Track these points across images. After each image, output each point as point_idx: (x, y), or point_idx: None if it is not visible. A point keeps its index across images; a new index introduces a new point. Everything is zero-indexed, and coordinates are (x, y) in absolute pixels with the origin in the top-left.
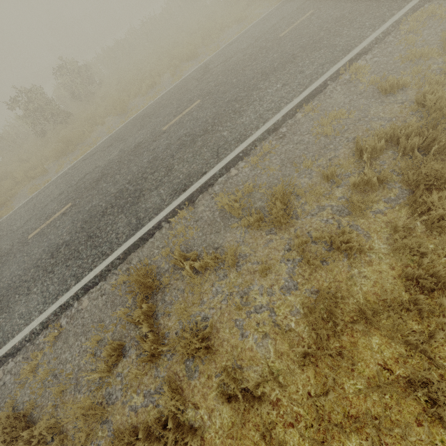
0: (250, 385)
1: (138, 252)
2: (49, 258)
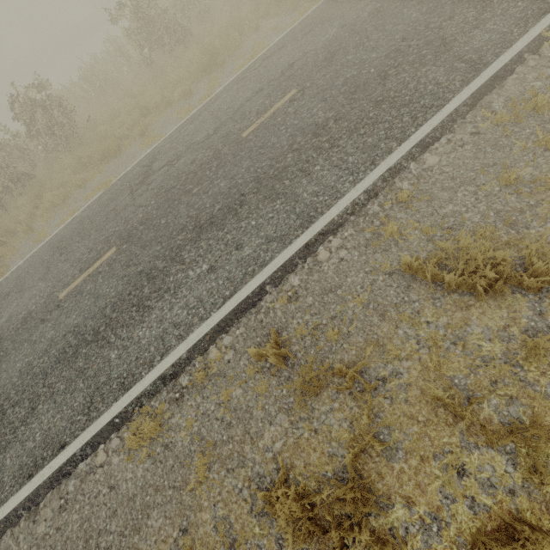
0: None
1: (497, 93)
2: (314, 138)
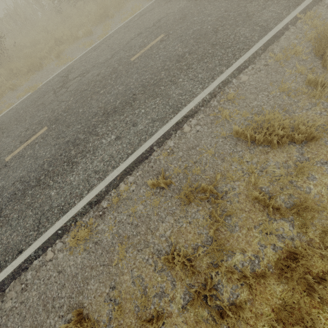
0: None
1: (276, 45)
2: (177, 63)
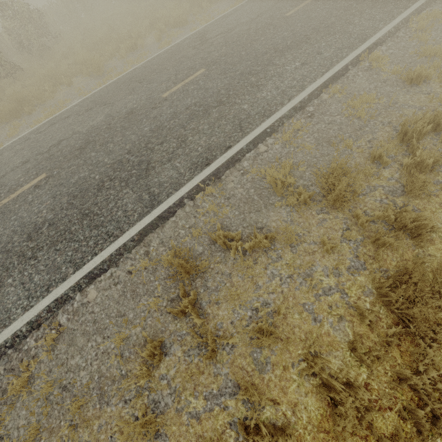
0: (344, 372)
1: (157, 233)
2: (26, 241)
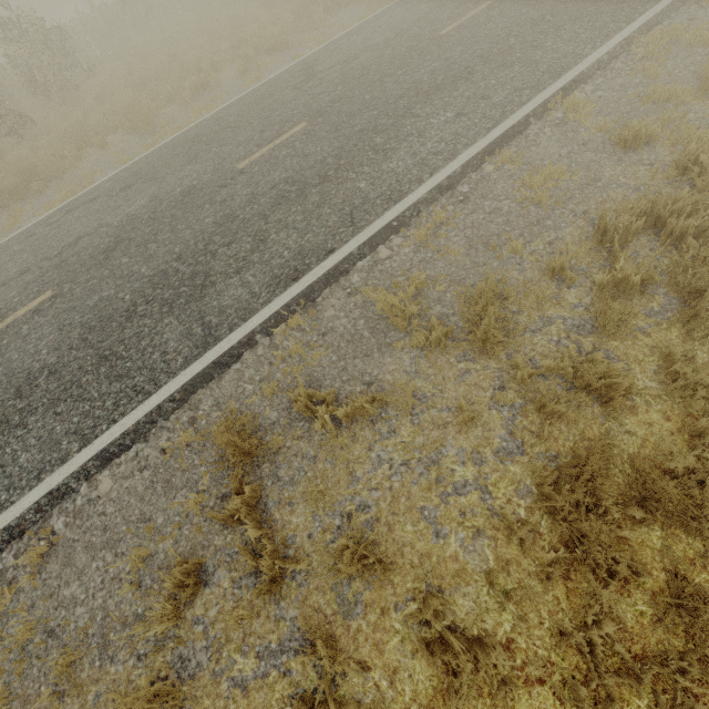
0: (469, 622)
1: (211, 388)
2: (13, 399)
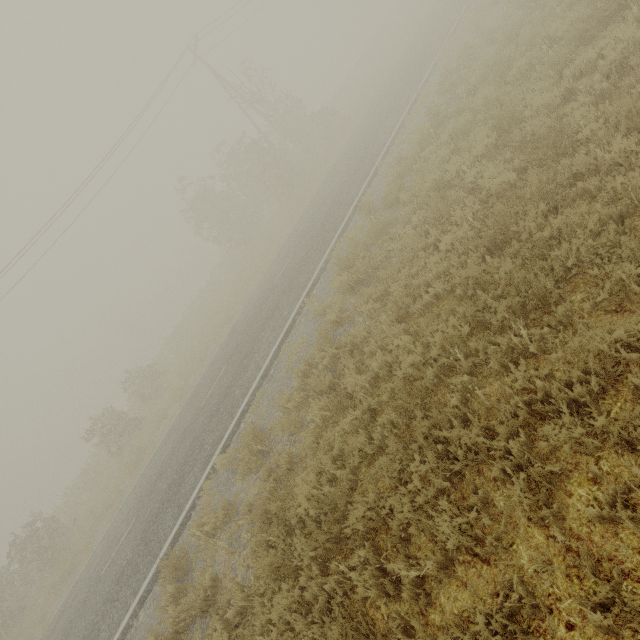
0: (229, 615)
1: (180, 540)
2: (116, 586)
